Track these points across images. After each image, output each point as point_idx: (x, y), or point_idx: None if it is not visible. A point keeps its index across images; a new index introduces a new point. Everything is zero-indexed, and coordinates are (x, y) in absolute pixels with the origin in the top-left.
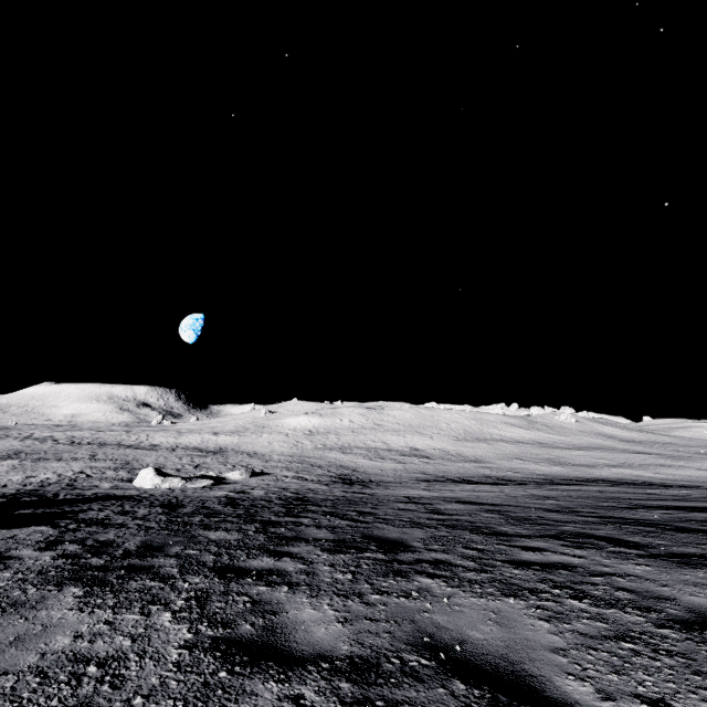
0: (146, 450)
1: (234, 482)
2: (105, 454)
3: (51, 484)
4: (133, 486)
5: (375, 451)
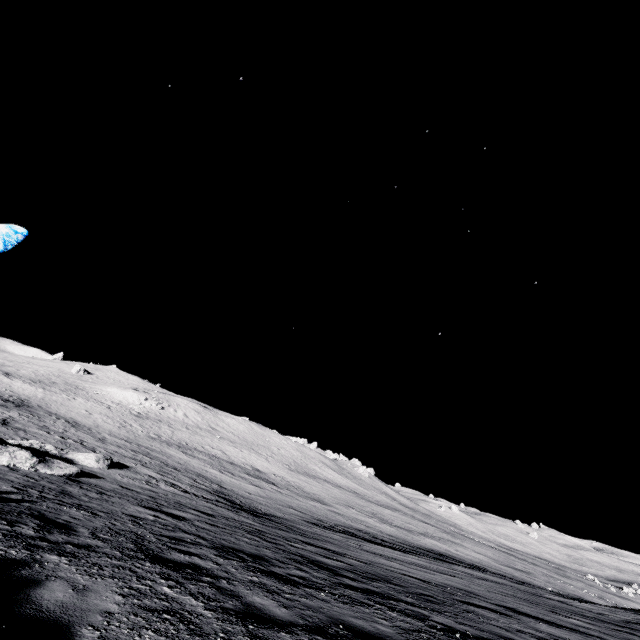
0: None
1: (95, 473)
2: None
3: None
4: None
5: (218, 460)
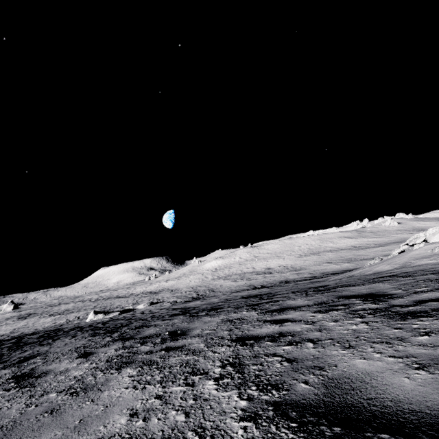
0: (124, 298)
1: (136, 310)
2: (102, 304)
3: (55, 326)
4: (85, 321)
5: (243, 274)
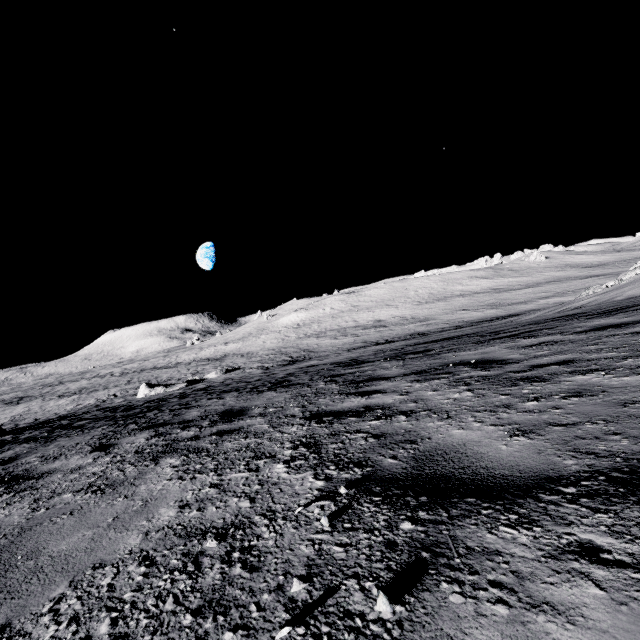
0: (169, 368)
1: (208, 380)
2: (138, 378)
3: (86, 407)
4: (134, 398)
5: (343, 330)
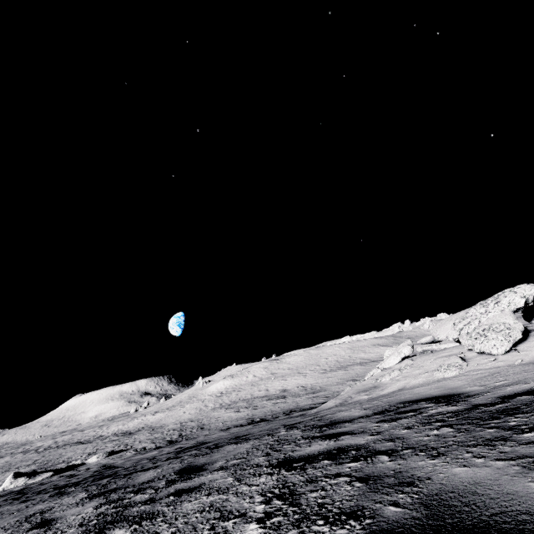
0: (85, 444)
1: (82, 466)
2: (47, 457)
3: None
4: None
5: (252, 400)
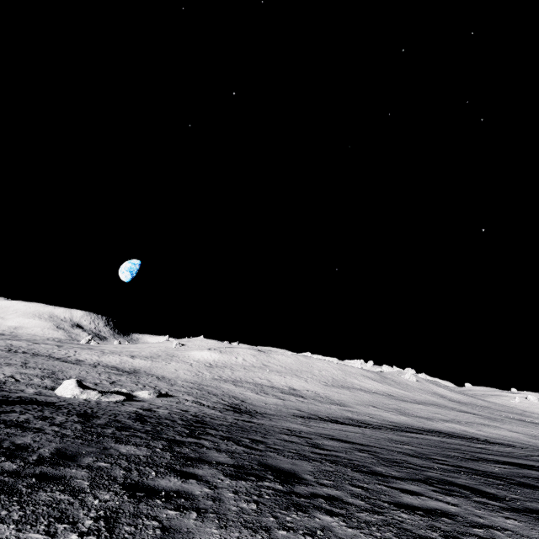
0: (72, 363)
1: (143, 400)
2: (36, 363)
3: None
4: (54, 394)
5: (260, 386)
